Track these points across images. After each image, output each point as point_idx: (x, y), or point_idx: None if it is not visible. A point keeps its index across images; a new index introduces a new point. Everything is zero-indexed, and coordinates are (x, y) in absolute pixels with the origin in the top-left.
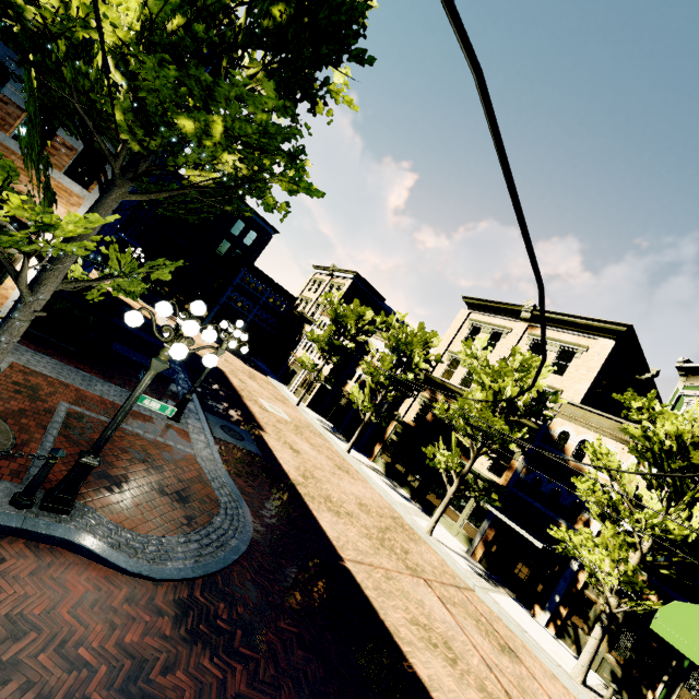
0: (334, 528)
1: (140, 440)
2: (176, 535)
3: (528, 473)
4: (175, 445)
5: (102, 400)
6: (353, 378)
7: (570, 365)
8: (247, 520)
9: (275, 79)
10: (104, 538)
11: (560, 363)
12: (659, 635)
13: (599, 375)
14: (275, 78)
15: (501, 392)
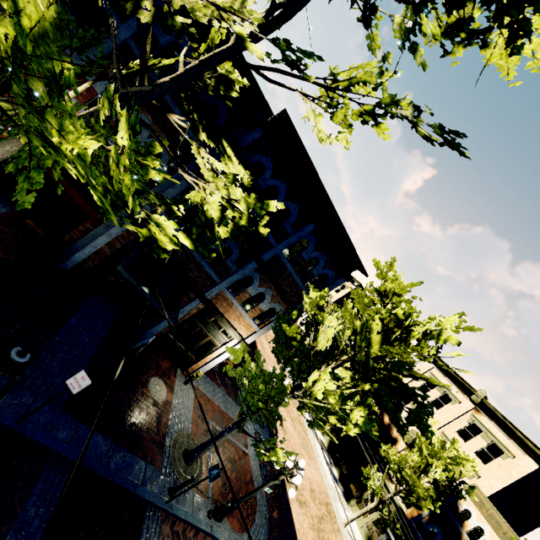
0: (298, 519)
1: (232, 447)
2: (245, 532)
3: (428, 522)
4: (242, 447)
5: (219, 409)
6: None
7: (495, 460)
8: (266, 516)
9: (379, 399)
10: (228, 538)
11: (488, 453)
12: None
13: (514, 483)
14: (379, 398)
15: (432, 467)
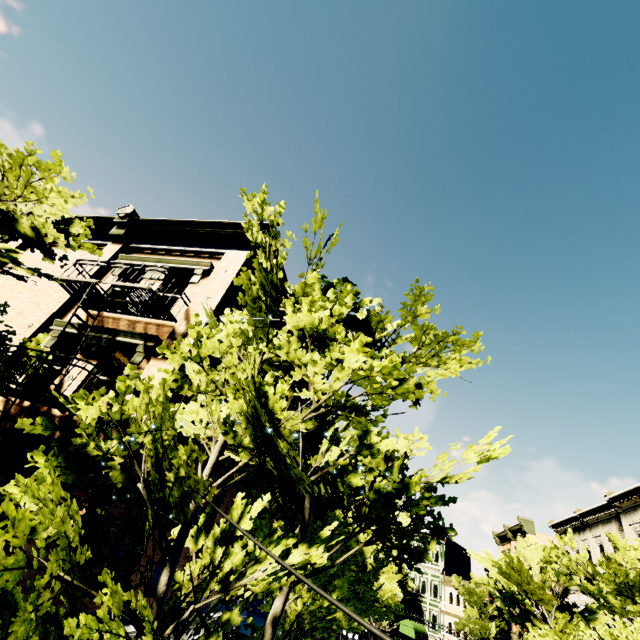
0: None
1: None
2: None
3: None
4: None
5: None
6: None
7: None
8: None
9: None
10: None
11: None
12: (394, 629)
13: None
14: None
15: None
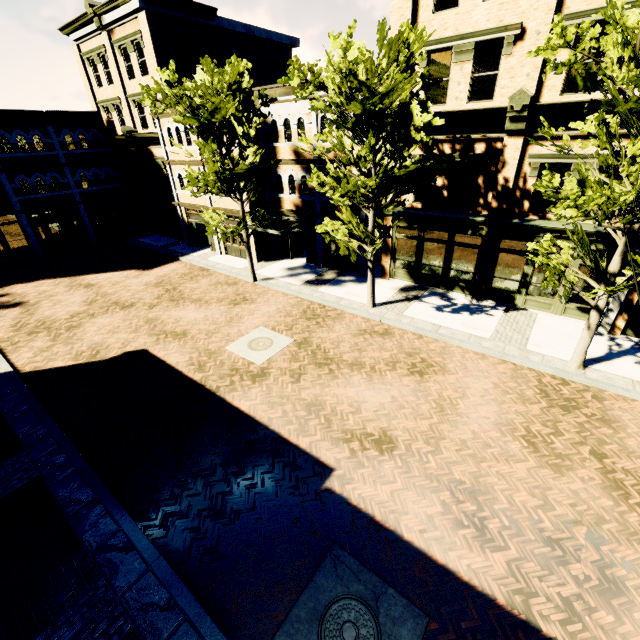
0: None
1: None
2: None
3: None
4: None
5: None
6: (283, 188)
7: None
8: None
9: None
10: None
11: None
12: None
13: None
14: None
15: None
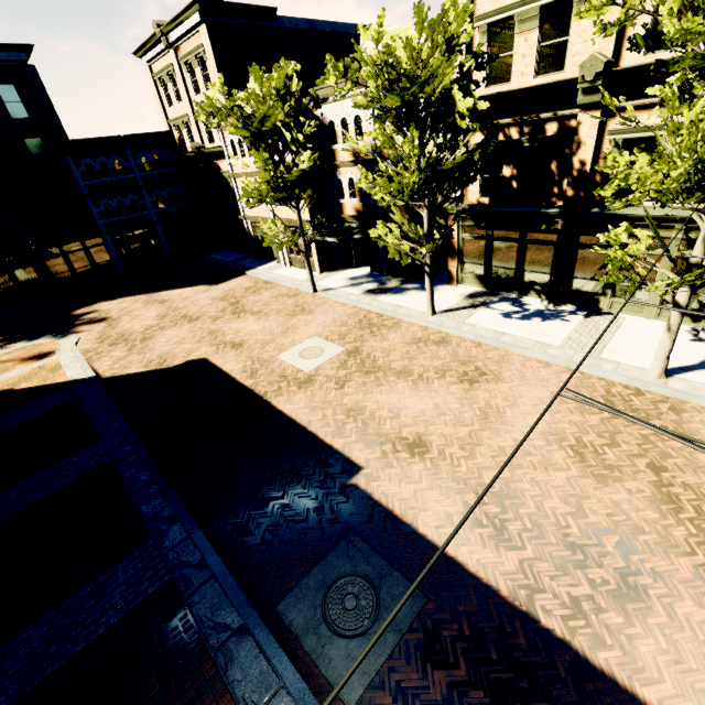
0: (700, 690)
1: None
2: None
3: None
4: None
5: None
6: (343, 193)
7: None
8: None
9: None
10: None
11: None
12: None
13: None
14: None
15: None
